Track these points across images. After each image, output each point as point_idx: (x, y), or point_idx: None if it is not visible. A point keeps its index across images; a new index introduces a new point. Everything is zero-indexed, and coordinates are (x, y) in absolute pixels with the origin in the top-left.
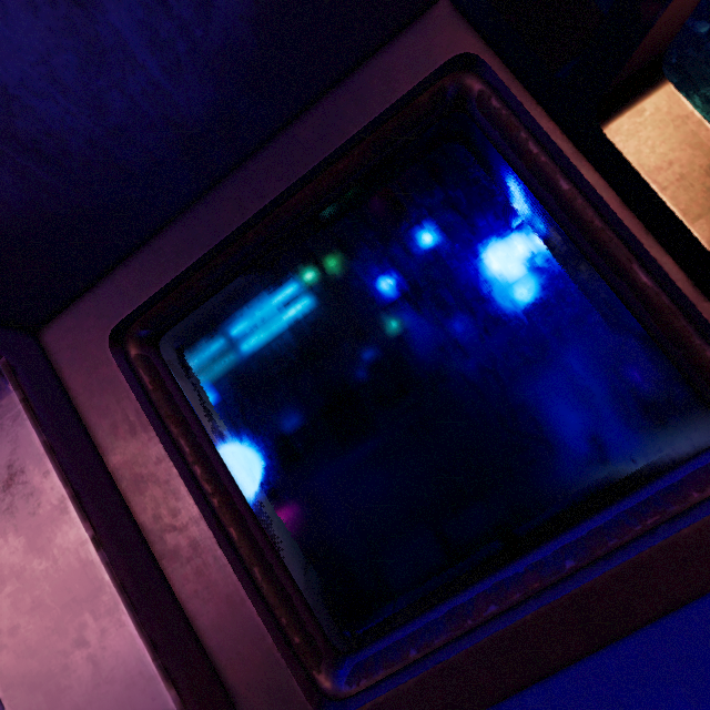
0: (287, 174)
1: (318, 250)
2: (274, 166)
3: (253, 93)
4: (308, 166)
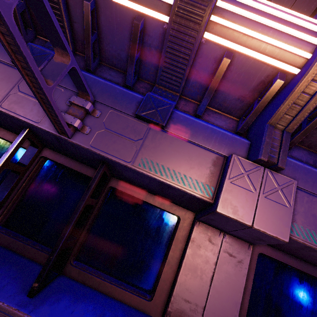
0: (0, 134)
1: (1, 144)
2: (1, 132)
3: (2, 125)
4: (2, 137)
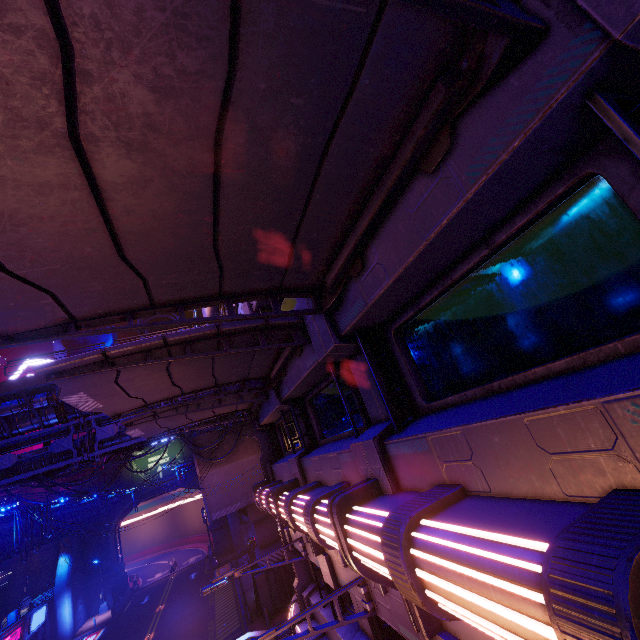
0: None
1: None
2: None
3: None
4: None
